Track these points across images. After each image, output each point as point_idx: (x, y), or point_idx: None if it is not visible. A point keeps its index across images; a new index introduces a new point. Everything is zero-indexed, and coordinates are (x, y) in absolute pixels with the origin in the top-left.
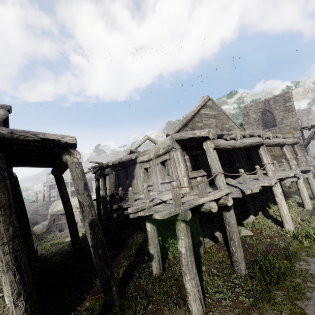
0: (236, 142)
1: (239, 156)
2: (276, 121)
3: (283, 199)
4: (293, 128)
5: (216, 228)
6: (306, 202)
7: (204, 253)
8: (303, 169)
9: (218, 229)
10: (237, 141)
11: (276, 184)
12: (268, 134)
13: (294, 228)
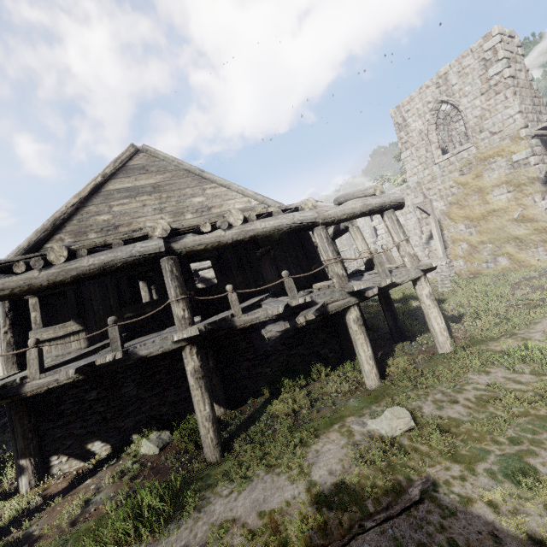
0: (39, 274)
1: (229, 265)
2: (466, 127)
3: (196, 388)
4: (508, 138)
5: (95, 435)
6: (365, 370)
7: (33, 487)
8: (348, 289)
9: (101, 437)
10: (46, 271)
11: (184, 352)
12: (227, 214)
13: (214, 456)
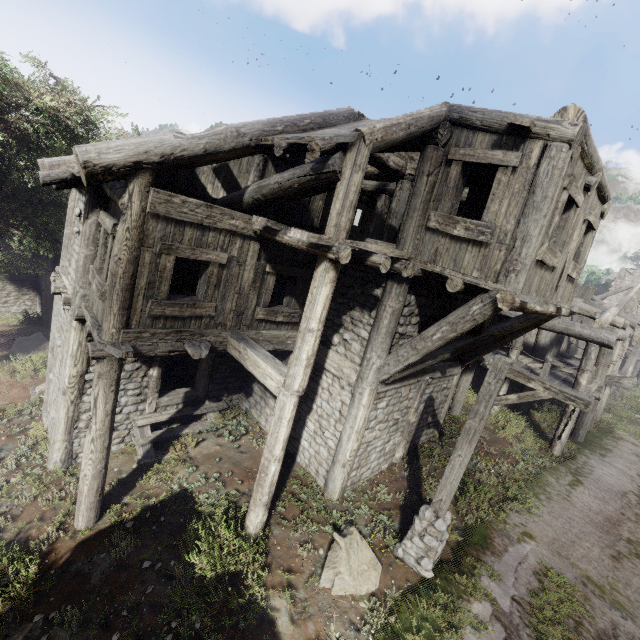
0: None
1: None
2: None
3: None
4: None
5: None
6: None
7: None
8: None
9: None
10: None
11: None
12: None
13: None
